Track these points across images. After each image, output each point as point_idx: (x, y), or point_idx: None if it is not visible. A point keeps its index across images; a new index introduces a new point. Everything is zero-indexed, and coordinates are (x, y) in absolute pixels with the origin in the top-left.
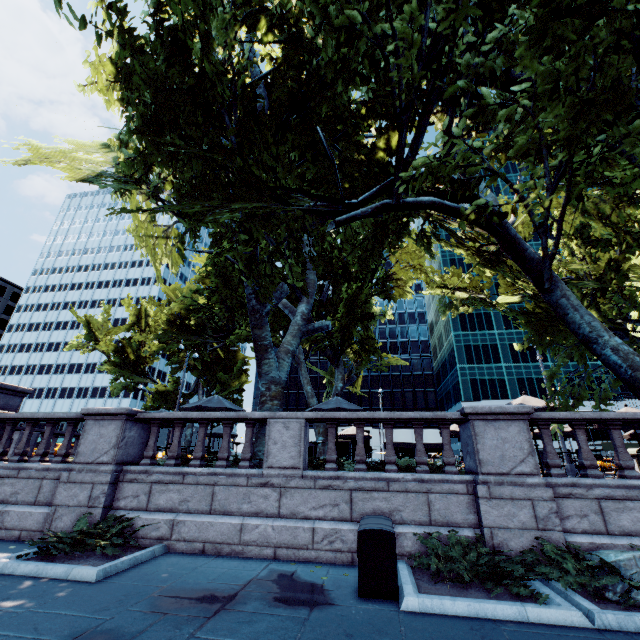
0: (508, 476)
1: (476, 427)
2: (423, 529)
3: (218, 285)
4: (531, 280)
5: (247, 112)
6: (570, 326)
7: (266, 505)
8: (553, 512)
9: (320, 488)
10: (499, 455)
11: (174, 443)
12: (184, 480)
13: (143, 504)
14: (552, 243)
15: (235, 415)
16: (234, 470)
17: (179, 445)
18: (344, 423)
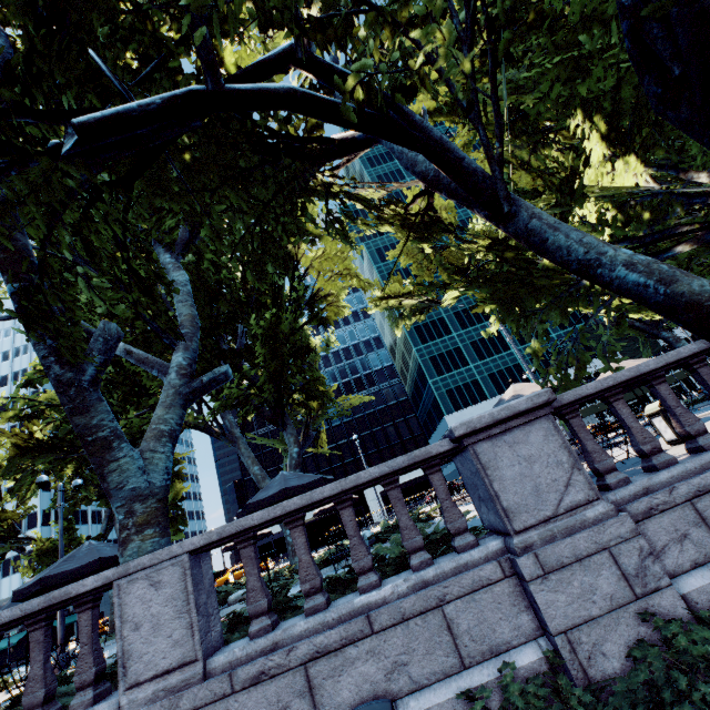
0: (557, 520)
1: (481, 454)
2: (454, 685)
3: None
4: (482, 213)
5: None
6: (555, 256)
7: None
8: (646, 555)
9: (244, 687)
10: (531, 489)
11: None
12: None
13: None
14: None
15: (43, 601)
16: None
17: None
18: None
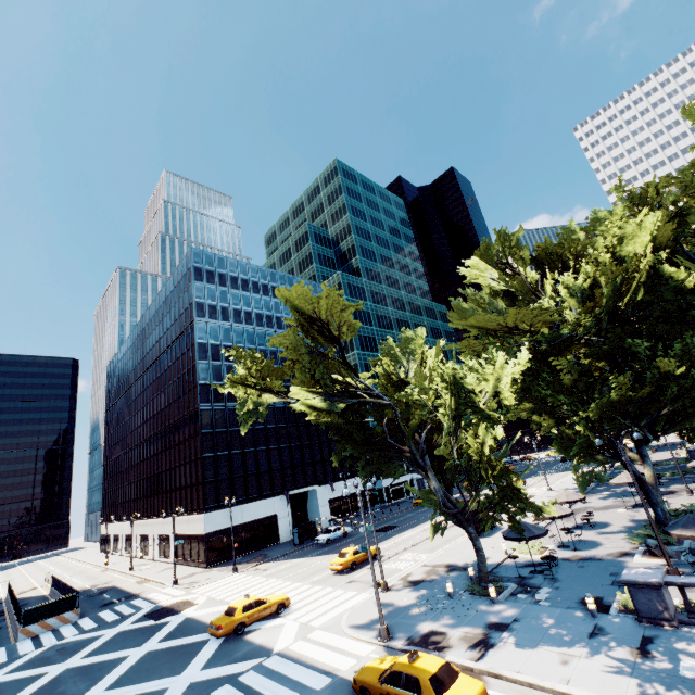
0: None
1: None
2: None
3: None
4: None
5: None
6: None
7: None
8: None
9: None
10: None
11: None
12: None
13: None
14: None
15: None
16: None
17: None
18: (290, 486)
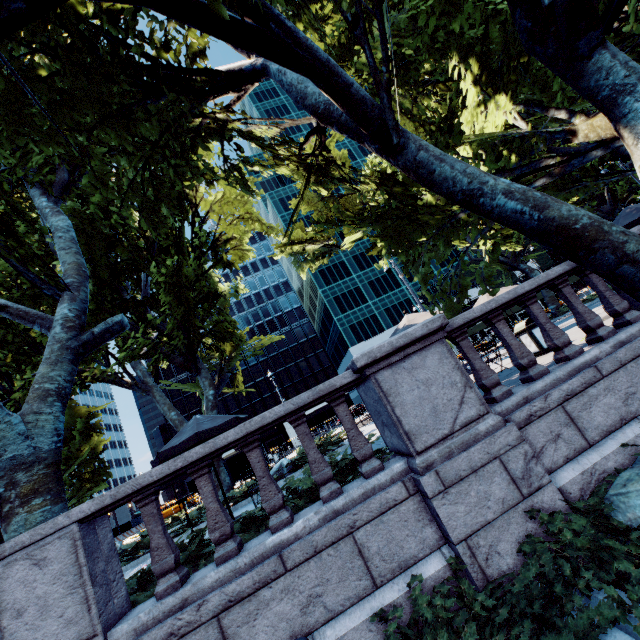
0: (454, 436)
1: (382, 383)
2: (368, 606)
3: None
4: (372, 146)
5: None
6: (442, 187)
7: None
8: (530, 459)
9: None
10: (430, 410)
11: None
12: None
13: None
14: (372, 158)
15: None
16: None
17: None
18: None
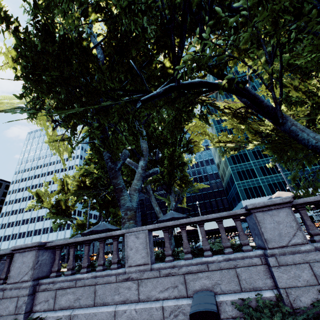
0: (287, 247)
1: (257, 217)
2: (237, 296)
3: (98, 160)
4: (269, 120)
5: (80, 49)
6: (301, 142)
7: (130, 294)
8: None
9: (163, 276)
10: (277, 233)
11: (70, 259)
12: (76, 284)
13: (51, 306)
14: None
15: (105, 235)
16: (107, 272)
17: (73, 260)
18: None
